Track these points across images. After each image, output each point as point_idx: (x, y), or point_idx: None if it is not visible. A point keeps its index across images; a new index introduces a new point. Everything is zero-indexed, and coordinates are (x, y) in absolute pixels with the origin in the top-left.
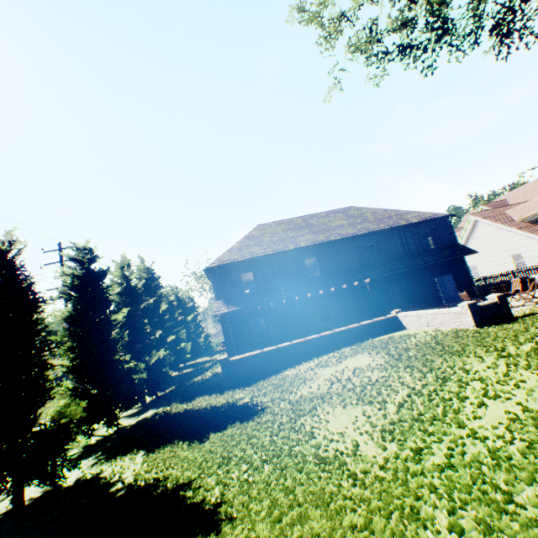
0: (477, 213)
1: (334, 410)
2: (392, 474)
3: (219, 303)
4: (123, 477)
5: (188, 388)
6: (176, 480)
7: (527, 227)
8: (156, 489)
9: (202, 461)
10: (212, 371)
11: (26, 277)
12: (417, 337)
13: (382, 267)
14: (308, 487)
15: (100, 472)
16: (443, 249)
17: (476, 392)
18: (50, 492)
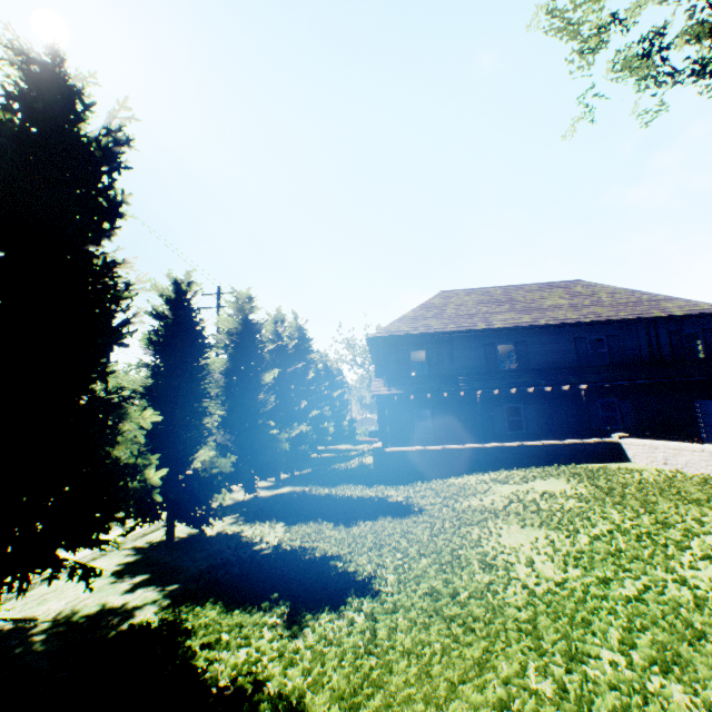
0: None
1: (508, 527)
2: (567, 592)
3: (379, 381)
4: (265, 540)
5: (329, 473)
6: (324, 551)
7: None
8: (304, 554)
9: (350, 542)
10: (358, 461)
11: (199, 321)
12: (643, 474)
13: (610, 372)
14: (470, 582)
15: (240, 531)
16: None
17: (704, 546)
18: (194, 535)
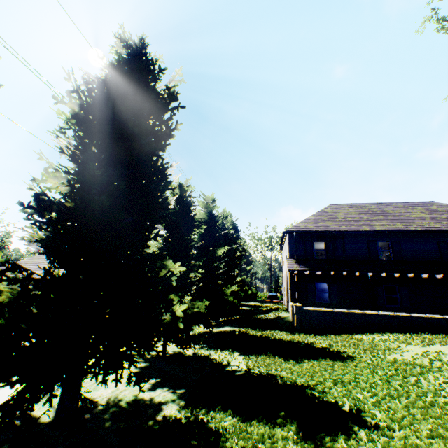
0: None
1: None
2: None
3: (291, 260)
4: (231, 364)
5: (254, 321)
6: (293, 380)
7: None
8: (278, 380)
9: (310, 376)
10: (275, 314)
11: (192, 210)
12: None
13: None
14: None
15: (209, 354)
16: None
17: None
18: (178, 353)
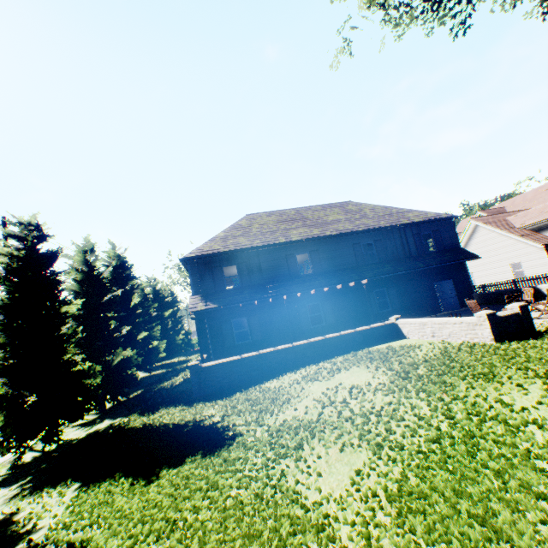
0: (478, 218)
1: (327, 453)
2: None
3: (196, 298)
4: (39, 525)
5: (154, 395)
6: None
7: (529, 235)
8: None
9: (138, 521)
10: (183, 376)
11: None
12: (422, 349)
13: (380, 268)
14: None
15: (15, 513)
16: (445, 252)
17: (541, 448)
18: None
